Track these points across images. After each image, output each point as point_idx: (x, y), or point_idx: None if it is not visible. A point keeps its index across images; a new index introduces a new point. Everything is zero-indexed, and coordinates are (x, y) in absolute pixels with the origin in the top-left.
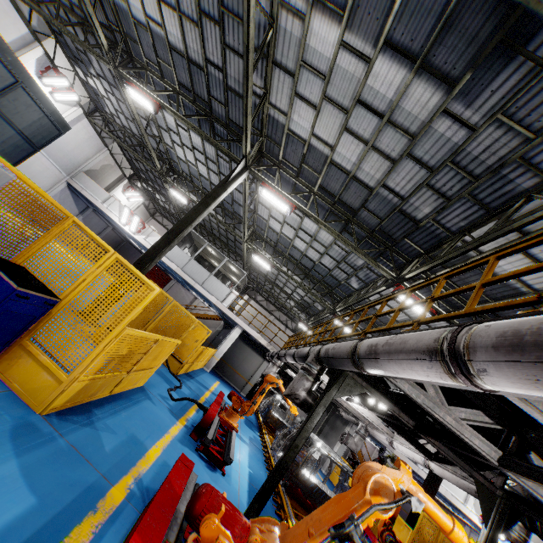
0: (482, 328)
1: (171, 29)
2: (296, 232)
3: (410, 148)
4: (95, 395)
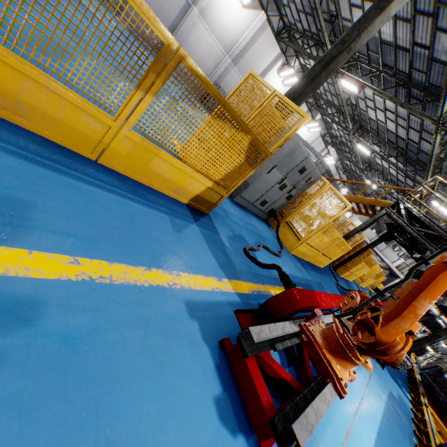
0: None
1: (392, 171)
2: None
3: None
4: (361, 285)
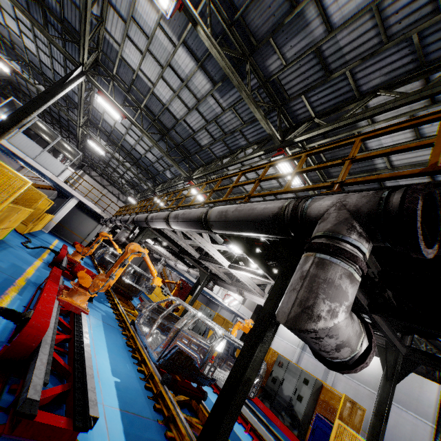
0: (174, 212)
1: None
2: (127, 130)
3: (197, 105)
4: None
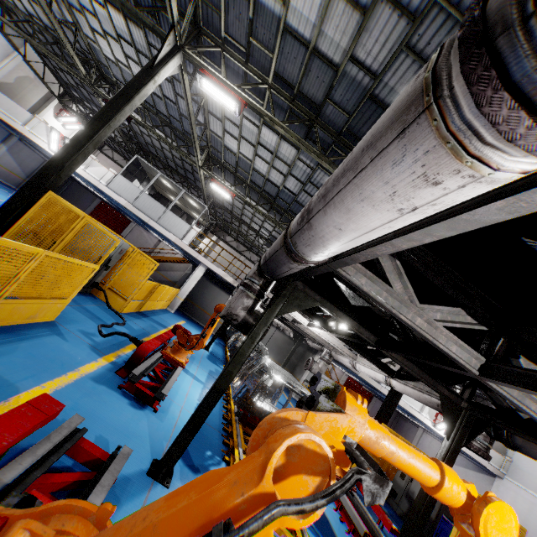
0: None
1: None
2: (255, 148)
3: None
4: None
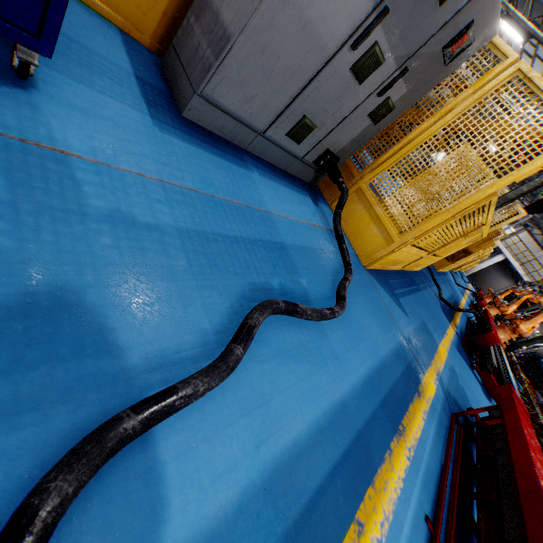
0: None
1: None
2: None
3: None
4: (454, 270)
